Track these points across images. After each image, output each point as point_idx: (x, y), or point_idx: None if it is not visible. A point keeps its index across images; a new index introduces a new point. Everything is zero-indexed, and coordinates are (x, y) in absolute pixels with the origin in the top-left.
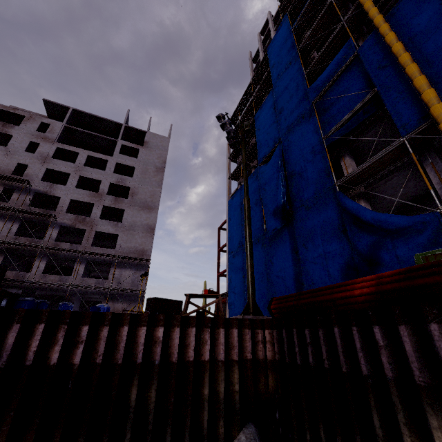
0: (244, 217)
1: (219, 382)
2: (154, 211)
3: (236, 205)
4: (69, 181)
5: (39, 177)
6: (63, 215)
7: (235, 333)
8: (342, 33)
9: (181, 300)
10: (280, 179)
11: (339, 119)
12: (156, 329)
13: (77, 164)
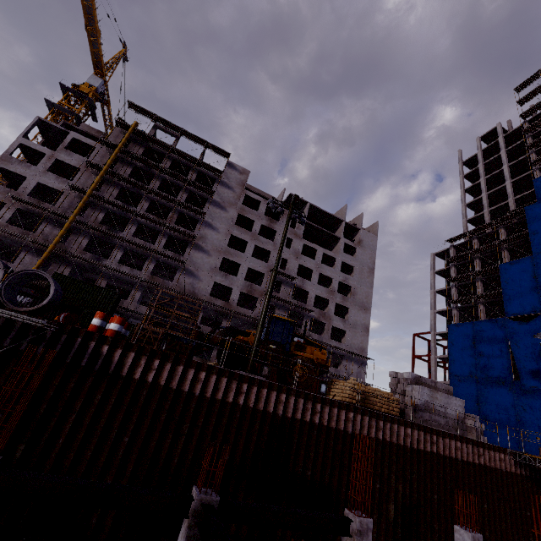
0: None
1: None
2: (368, 312)
3: (464, 335)
4: (313, 278)
5: (295, 272)
6: (311, 308)
7: None
8: None
9: None
10: None
11: None
12: None
13: (317, 260)
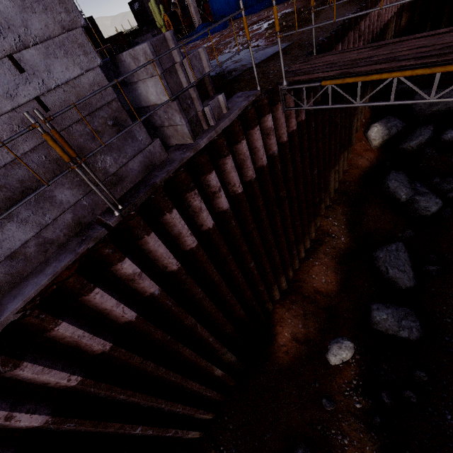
0: None
1: (388, 34)
2: None
3: None
4: None
5: None
6: None
7: None
8: None
9: (91, 16)
10: None
11: None
12: (378, 6)
13: None
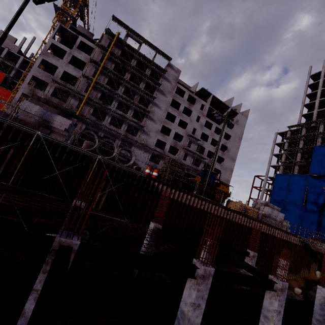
0: None
1: None
2: (234, 162)
3: (283, 180)
4: (208, 140)
5: (199, 136)
6: (205, 157)
7: None
8: None
9: None
10: (323, 193)
11: None
12: (320, 247)
13: (212, 131)
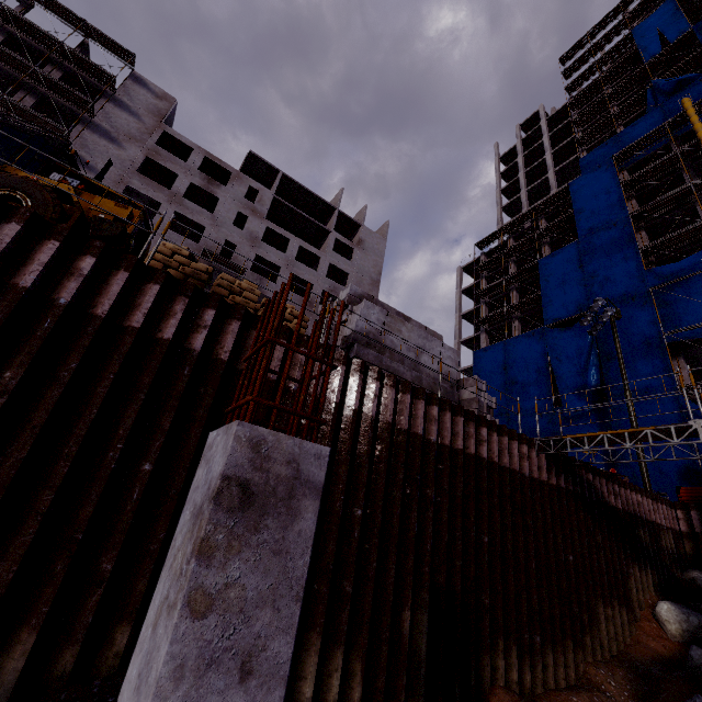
0: (628, 409)
1: (666, 540)
2: None
3: (494, 361)
4: (280, 278)
5: (249, 266)
6: None
7: (665, 508)
8: (698, 228)
9: None
10: (592, 357)
11: (685, 321)
12: (636, 495)
13: (288, 255)
